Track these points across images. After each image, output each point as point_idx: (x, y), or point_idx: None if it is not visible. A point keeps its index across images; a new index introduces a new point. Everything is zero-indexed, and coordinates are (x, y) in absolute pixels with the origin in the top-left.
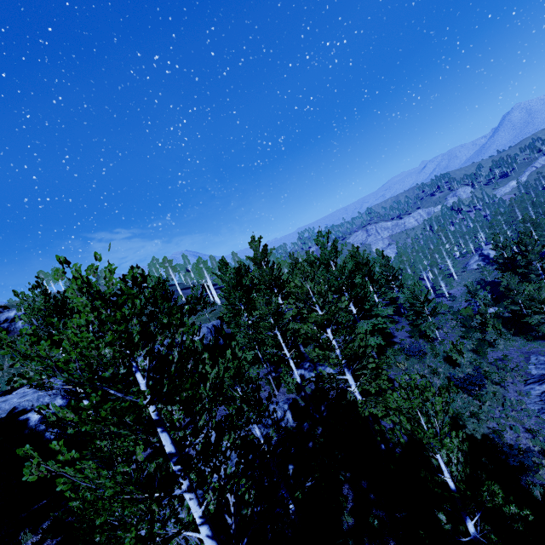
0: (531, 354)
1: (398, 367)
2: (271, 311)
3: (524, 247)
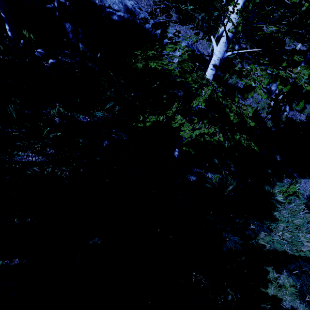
0: None
1: None
2: None
3: None
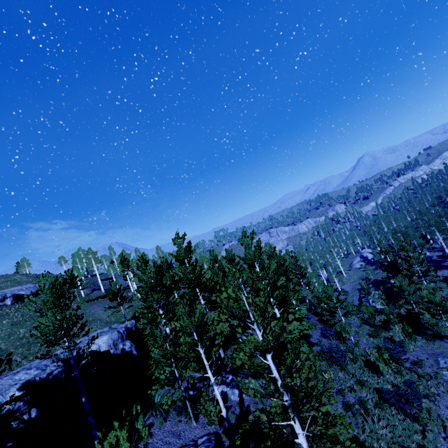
0: (438, 356)
1: (322, 376)
2: (194, 323)
3: (406, 253)
